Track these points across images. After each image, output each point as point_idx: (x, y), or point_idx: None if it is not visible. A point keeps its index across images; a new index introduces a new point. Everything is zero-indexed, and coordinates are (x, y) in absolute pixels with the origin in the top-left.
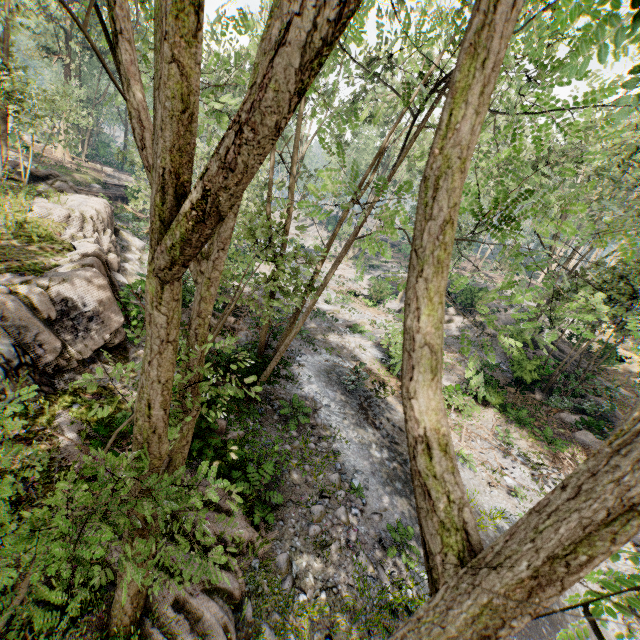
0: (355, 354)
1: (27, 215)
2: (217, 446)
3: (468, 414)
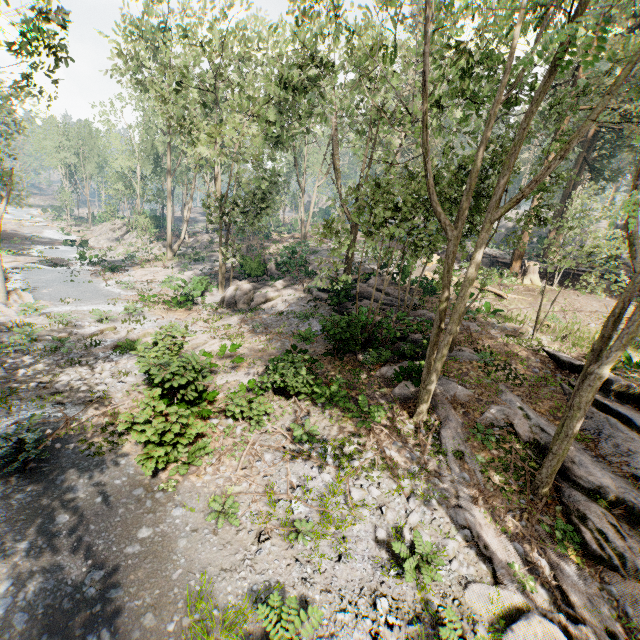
0: (100, 388)
1: None
2: None
3: (259, 419)
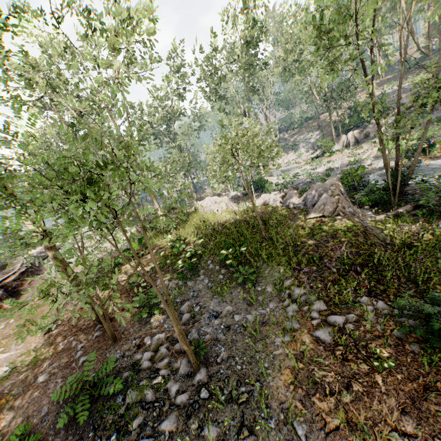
0: (377, 167)
1: (218, 214)
2: (439, 206)
3: None
